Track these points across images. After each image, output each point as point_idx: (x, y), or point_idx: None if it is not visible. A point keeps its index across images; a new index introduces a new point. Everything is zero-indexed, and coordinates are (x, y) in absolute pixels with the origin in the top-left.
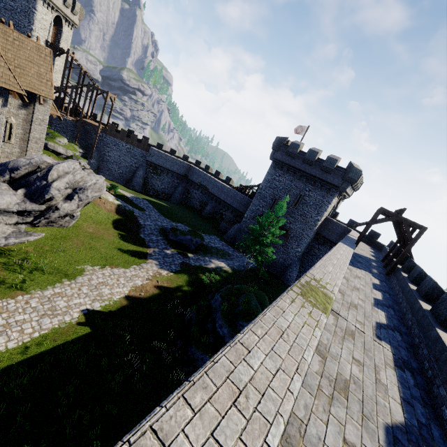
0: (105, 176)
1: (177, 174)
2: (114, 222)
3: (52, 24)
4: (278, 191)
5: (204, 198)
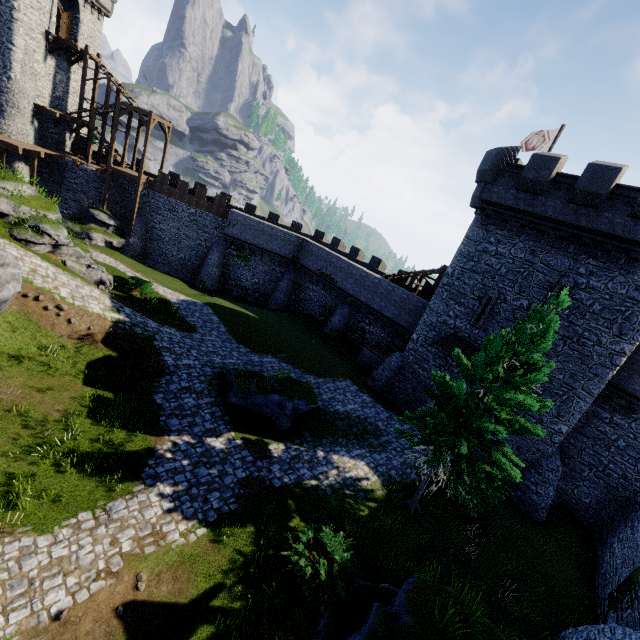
0: (157, 265)
1: (278, 257)
2: (93, 365)
3: (54, 1)
4: (495, 280)
5: (329, 298)
